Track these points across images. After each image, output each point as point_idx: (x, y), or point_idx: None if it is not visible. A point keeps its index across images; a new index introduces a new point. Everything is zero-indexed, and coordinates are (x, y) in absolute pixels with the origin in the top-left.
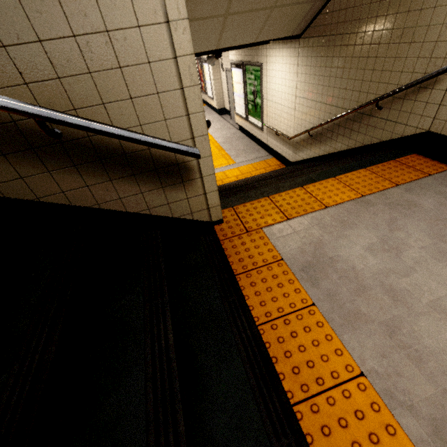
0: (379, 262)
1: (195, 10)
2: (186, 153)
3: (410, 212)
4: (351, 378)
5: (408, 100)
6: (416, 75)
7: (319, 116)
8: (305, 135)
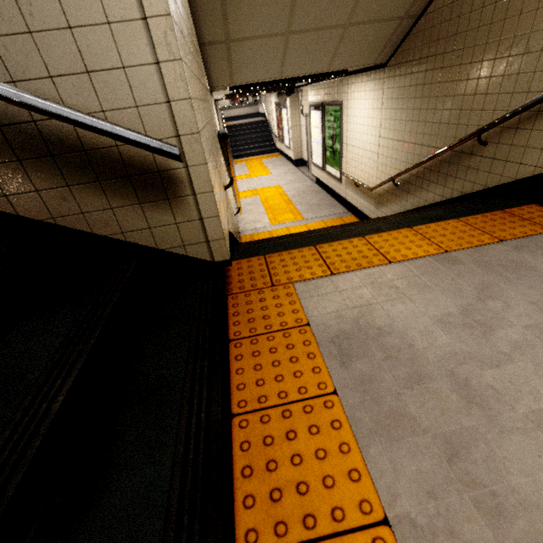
0: (454, 342)
1: (248, 26)
2: (158, 150)
3: (516, 276)
4: (365, 525)
5: (523, 129)
6: (533, 95)
7: (407, 160)
8: (390, 185)
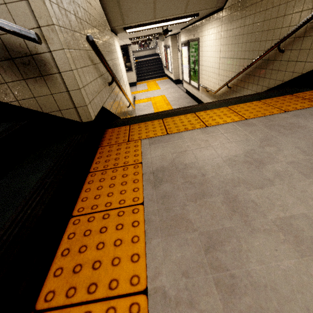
0: (234, 172)
1: None
2: (19, 33)
3: (290, 132)
4: (129, 293)
5: (308, 36)
6: None
7: (235, 70)
8: (225, 88)
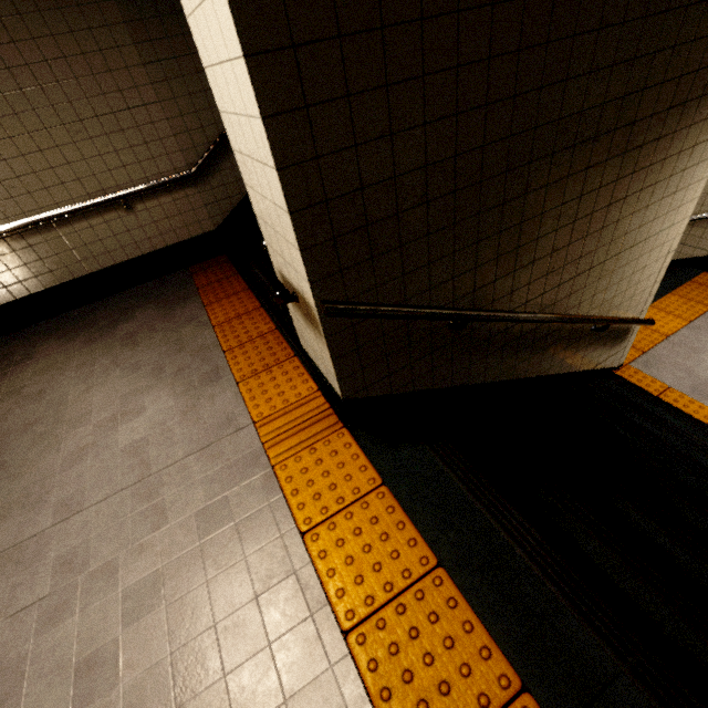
0: None
1: None
2: (650, 324)
3: None
4: None
5: (698, 227)
6: (706, 207)
7: None
8: None
